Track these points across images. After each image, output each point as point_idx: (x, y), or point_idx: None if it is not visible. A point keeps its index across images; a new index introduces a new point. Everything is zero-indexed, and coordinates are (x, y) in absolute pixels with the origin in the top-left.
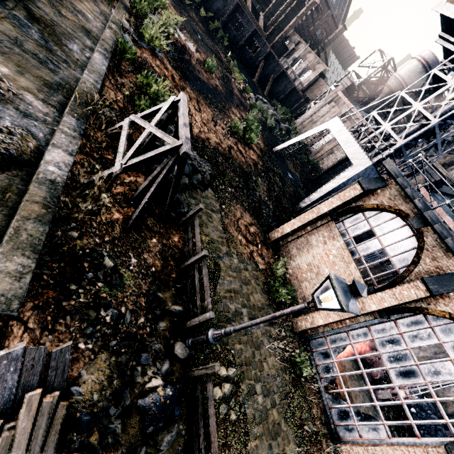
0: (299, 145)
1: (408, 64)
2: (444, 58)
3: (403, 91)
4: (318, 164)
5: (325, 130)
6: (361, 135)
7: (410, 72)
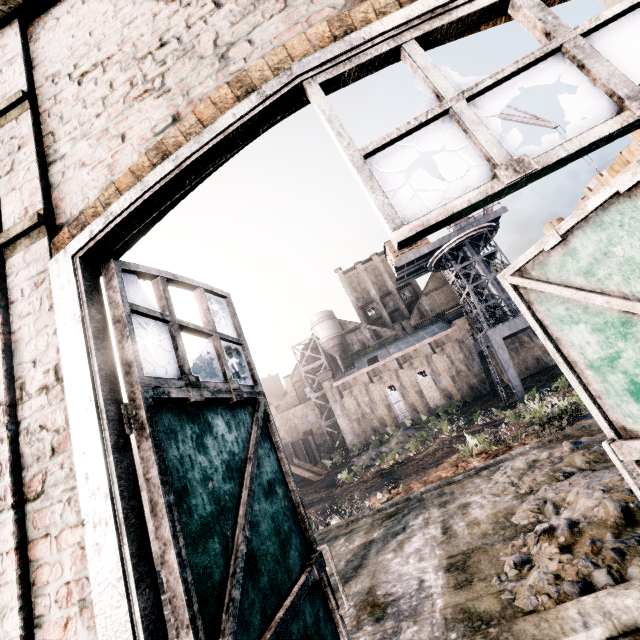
0: (426, 420)
1: (321, 329)
2: (397, 282)
3: (468, 286)
4: (434, 408)
5: (382, 401)
6: (507, 315)
7: (331, 328)
